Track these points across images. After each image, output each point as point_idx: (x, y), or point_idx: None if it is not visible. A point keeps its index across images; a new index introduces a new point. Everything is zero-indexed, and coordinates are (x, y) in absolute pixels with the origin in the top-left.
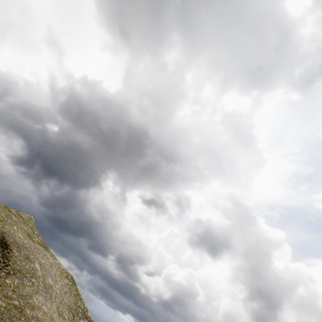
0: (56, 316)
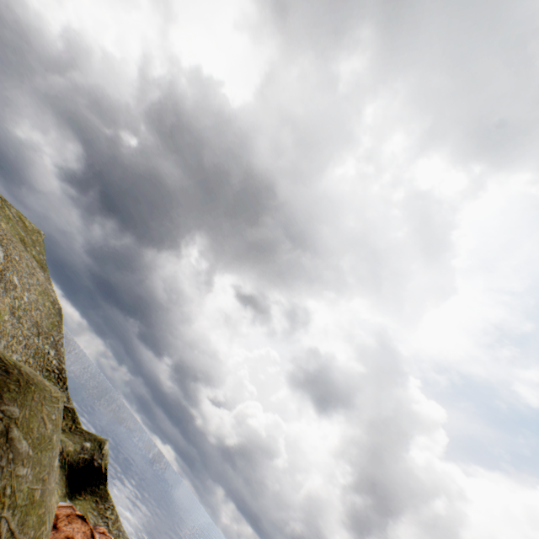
0: (4, 308)
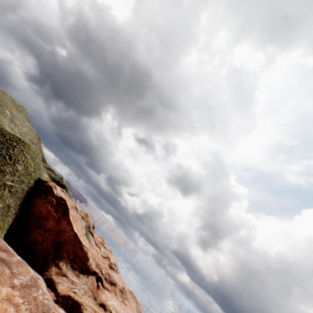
0: (16, 131)
